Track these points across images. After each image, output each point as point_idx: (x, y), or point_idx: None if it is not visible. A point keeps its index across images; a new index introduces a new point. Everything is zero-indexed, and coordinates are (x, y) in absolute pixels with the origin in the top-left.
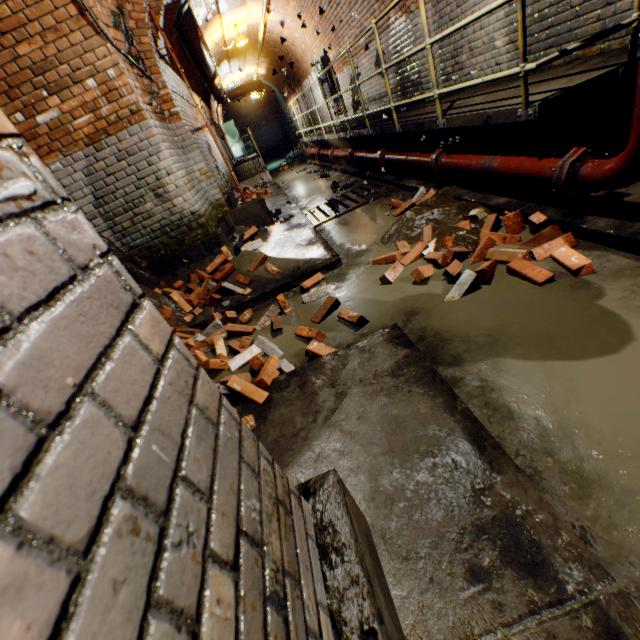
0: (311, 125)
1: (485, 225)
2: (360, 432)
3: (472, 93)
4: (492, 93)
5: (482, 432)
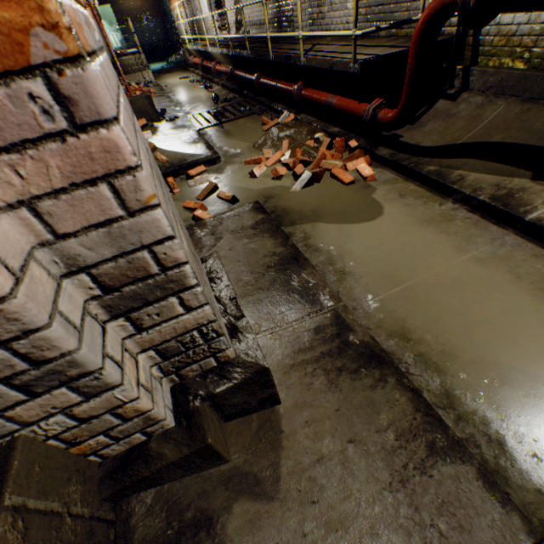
0: (195, 33)
1: (323, 145)
2: (231, 256)
3: (328, 42)
4: (340, 46)
5: (300, 254)
